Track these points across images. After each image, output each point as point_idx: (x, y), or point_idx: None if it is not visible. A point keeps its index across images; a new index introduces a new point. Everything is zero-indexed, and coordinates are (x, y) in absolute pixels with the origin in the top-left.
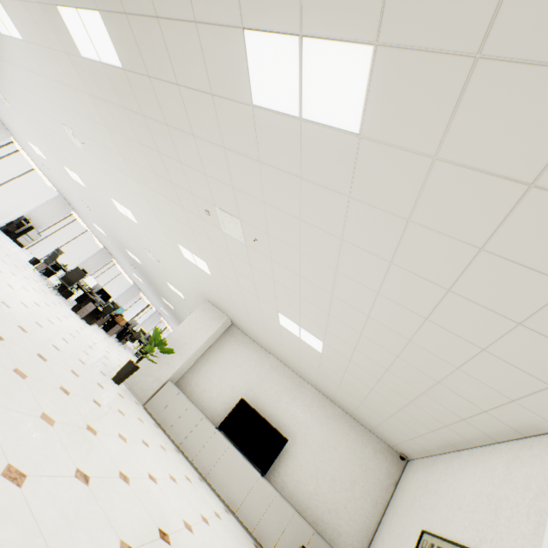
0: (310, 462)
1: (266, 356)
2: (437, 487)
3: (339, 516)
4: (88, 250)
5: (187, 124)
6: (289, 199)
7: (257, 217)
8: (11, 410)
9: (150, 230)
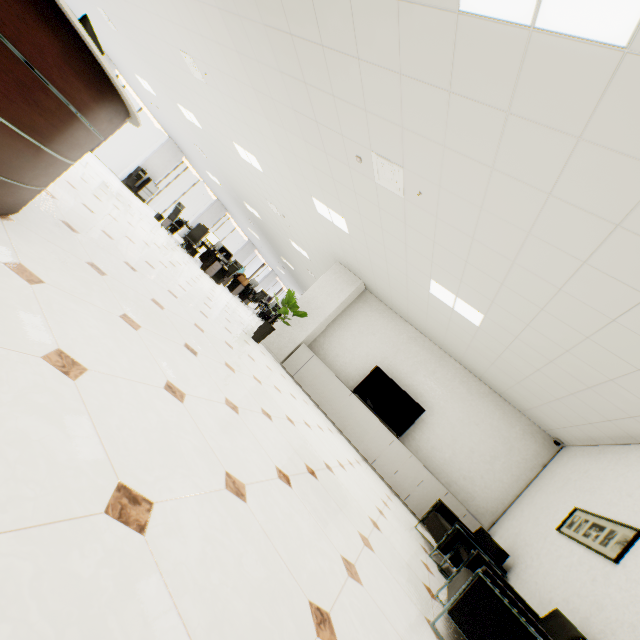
0: (447, 433)
1: (404, 326)
2: (602, 474)
3: (474, 484)
4: (202, 203)
5: (351, 44)
6: (483, 141)
7: (428, 165)
8: (208, 358)
9: (277, 180)
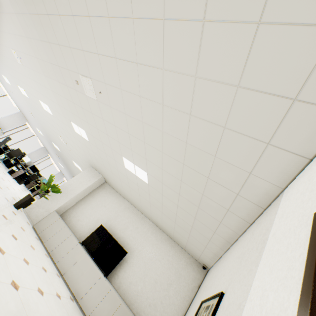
0: (141, 270)
1: (123, 201)
2: (217, 272)
3: (156, 309)
4: (34, 147)
5: (55, 7)
6: (108, 41)
7: (97, 70)
8: None
9: (58, 117)
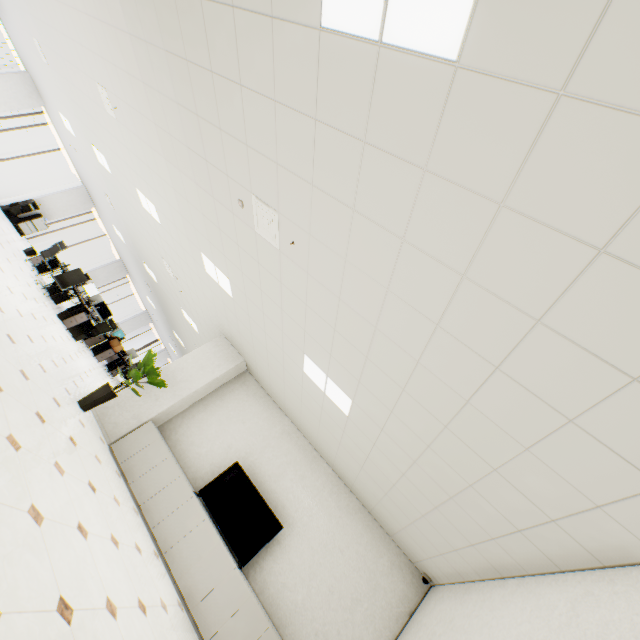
0: (305, 563)
1: (280, 417)
2: (467, 624)
3: None
4: (101, 258)
5: (235, 68)
6: (345, 177)
7: (300, 207)
8: None
9: (172, 233)
